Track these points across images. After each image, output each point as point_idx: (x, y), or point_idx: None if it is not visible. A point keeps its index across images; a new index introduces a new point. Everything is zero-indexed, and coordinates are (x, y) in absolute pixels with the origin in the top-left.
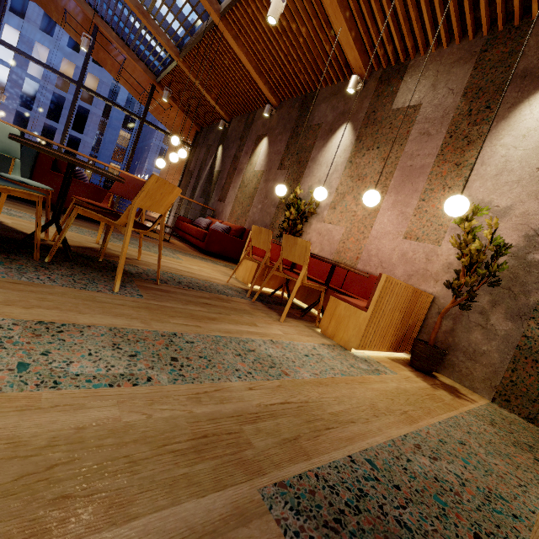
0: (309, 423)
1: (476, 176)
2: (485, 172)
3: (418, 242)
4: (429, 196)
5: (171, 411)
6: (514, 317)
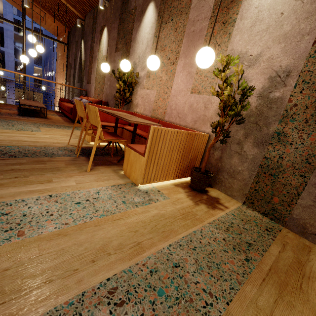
0: None
1: (237, 31)
2: (243, 25)
3: (199, 94)
4: None
5: None
6: (259, 144)
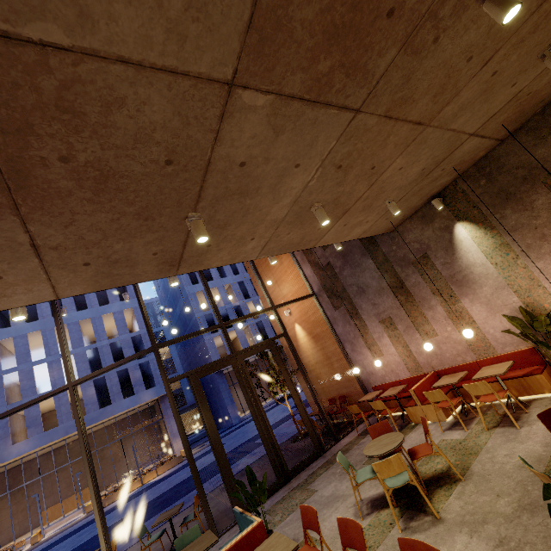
0: None
1: None
2: None
3: None
4: None
5: None
6: None
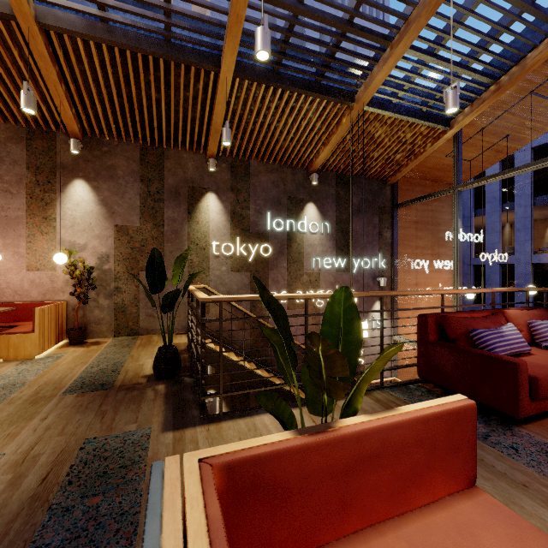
0: (55, 384)
1: (60, 226)
2: (65, 224)
3: (40, 271)
4: (34, 239)
5: (12, 407)
6: (109, 297)
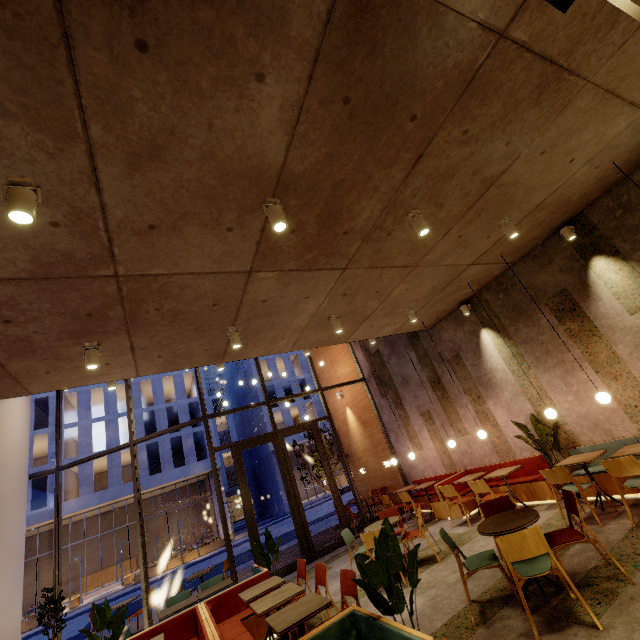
0: None
1: None
2: None
3: None
4: None
5: None
6: None
